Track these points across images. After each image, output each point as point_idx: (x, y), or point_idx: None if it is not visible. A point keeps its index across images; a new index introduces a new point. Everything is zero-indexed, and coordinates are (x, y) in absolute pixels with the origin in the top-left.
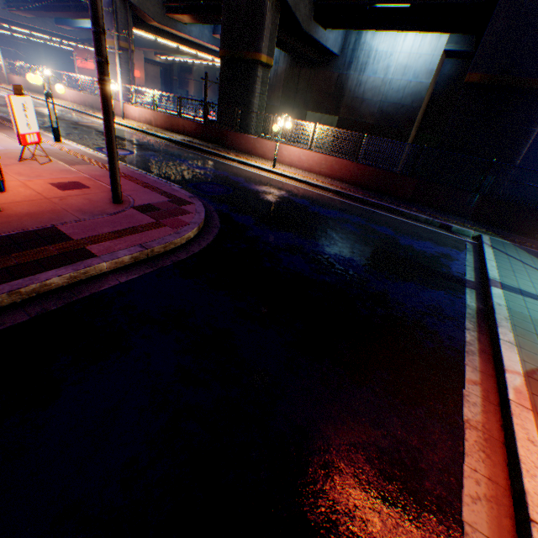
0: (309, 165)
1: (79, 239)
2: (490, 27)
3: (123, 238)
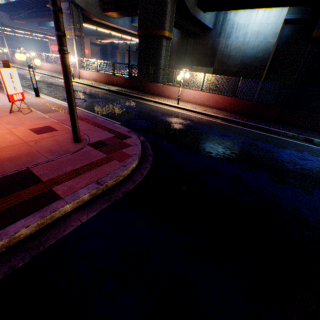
0: (201, 101)
1: (47, 180)
2: None
3: (83, 175)
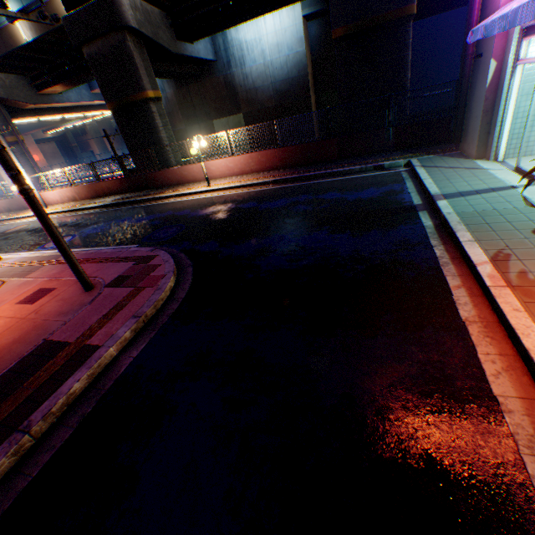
0: (239, 169)
1: (75, 339)
2: None
3: (114, 318)
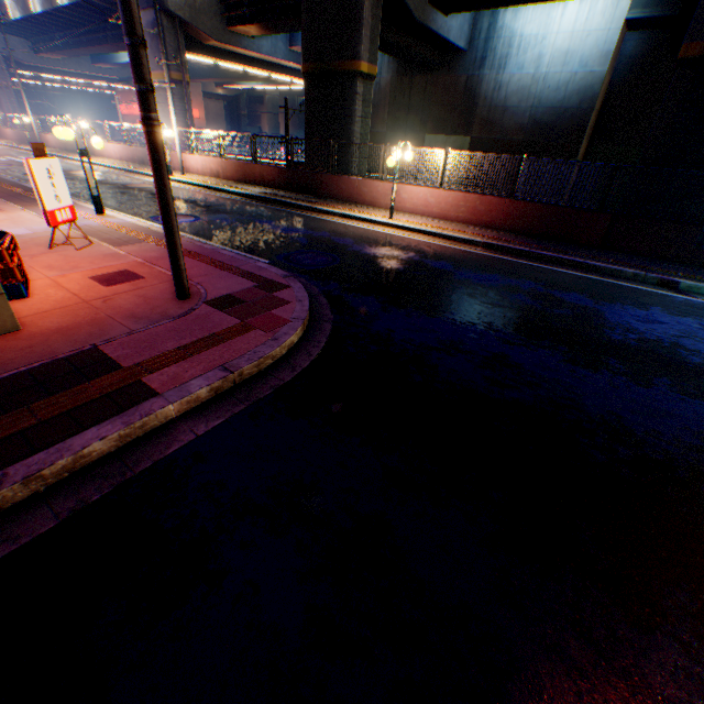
0: (441, 209)
1: (131, 365)
2: None
3: (196, 356)
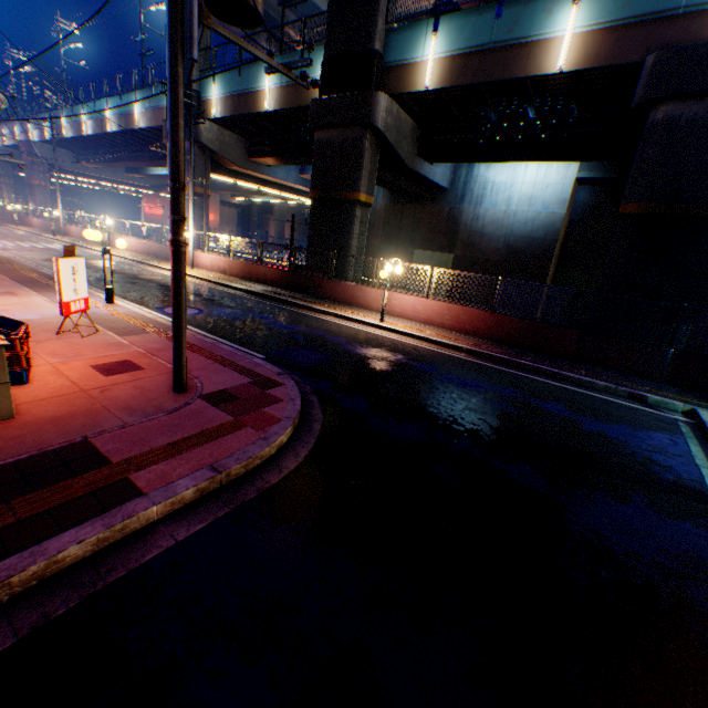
0: (427, 315)
1: (120, 460)
2: (640, 153)
3: (186, 453)
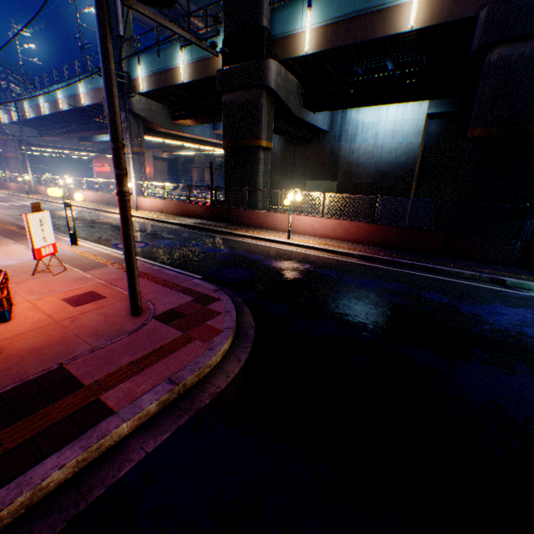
0: (324, 231)
1: (91, 382)
2: (481, 88)
3: (147, 370)
